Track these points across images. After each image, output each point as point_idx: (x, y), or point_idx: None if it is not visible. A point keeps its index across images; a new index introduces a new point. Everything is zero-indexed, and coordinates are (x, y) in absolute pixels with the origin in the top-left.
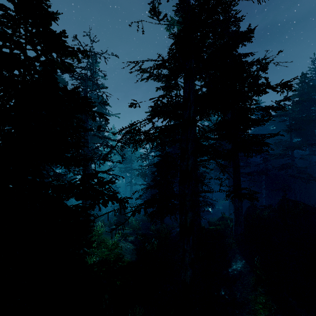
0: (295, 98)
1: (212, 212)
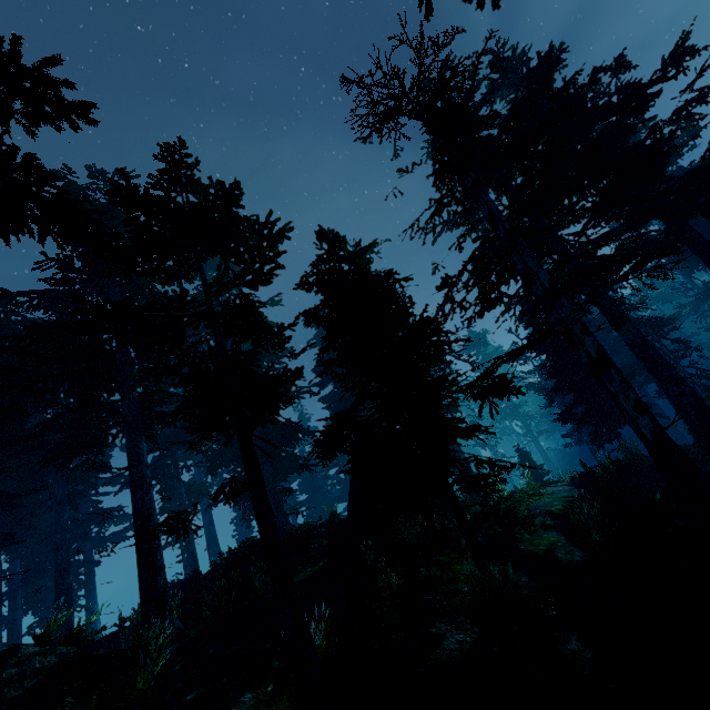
0: None
1: None
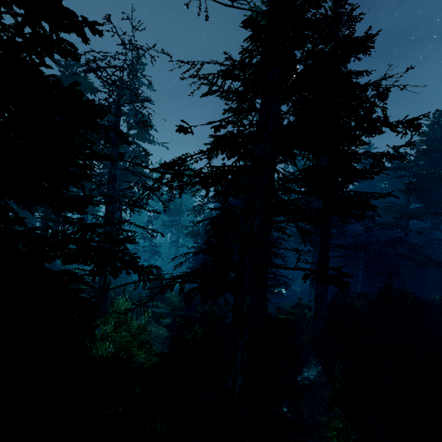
0: (421, 146)
1: (286, 294)
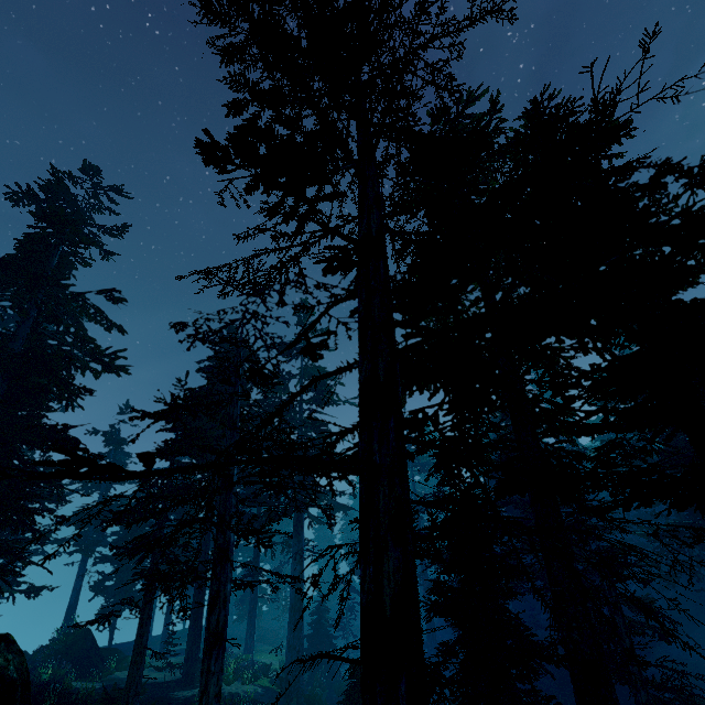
0: None
1: None
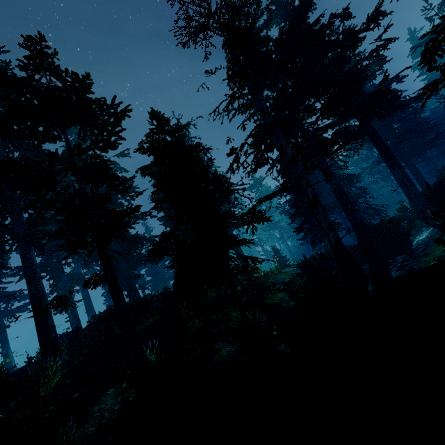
0: None
1: None
